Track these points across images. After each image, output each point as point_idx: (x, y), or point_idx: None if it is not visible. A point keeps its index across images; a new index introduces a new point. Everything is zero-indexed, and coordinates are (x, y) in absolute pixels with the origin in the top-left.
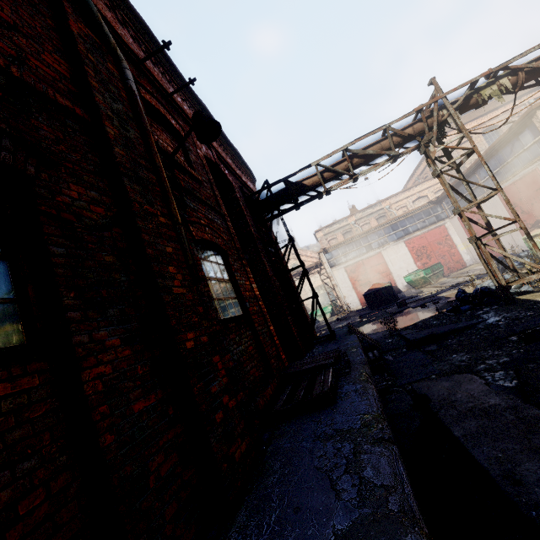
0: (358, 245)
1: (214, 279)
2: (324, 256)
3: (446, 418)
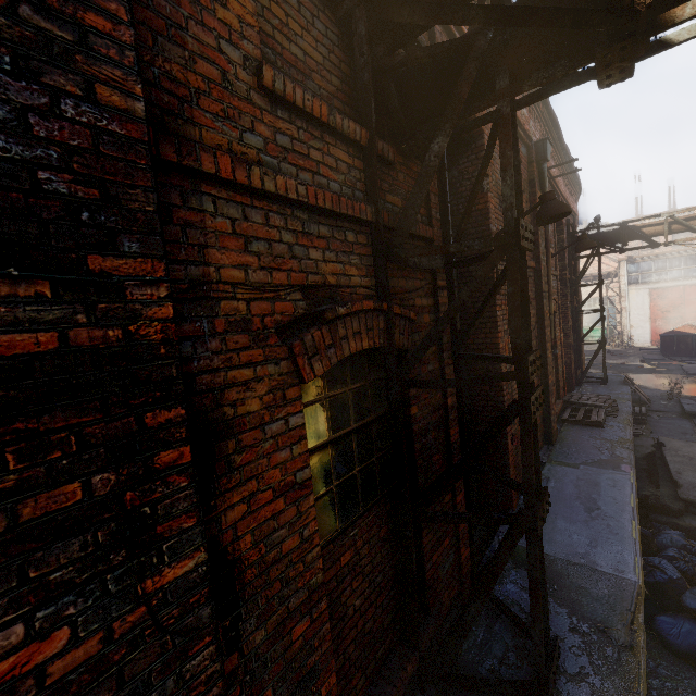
0: (689, 262)
1: None
2: (625, 267)
3: (667, 453)
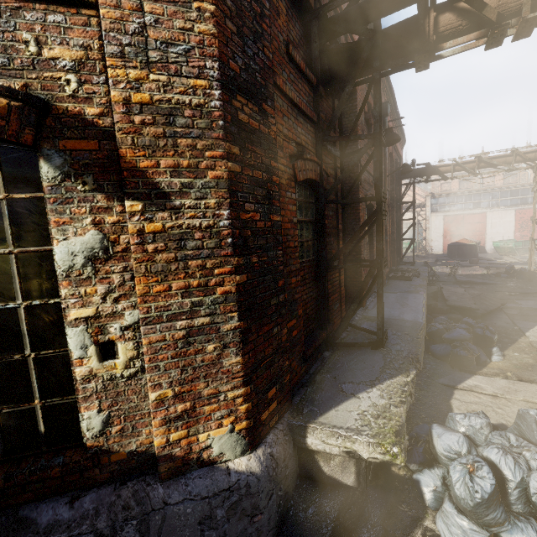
0: (467, 199)
1: None
2: (430, 201)
3: (444, 291)
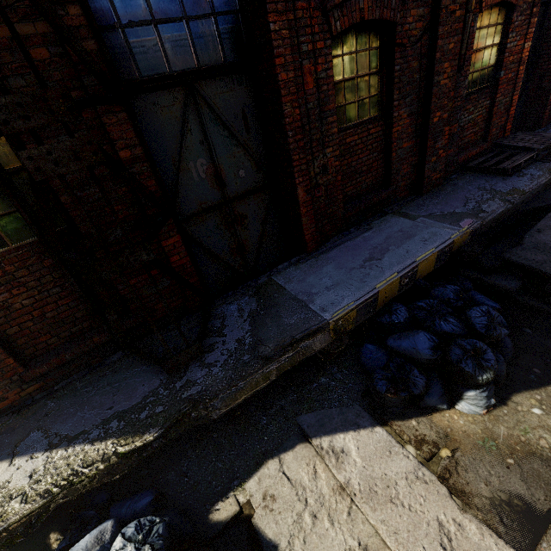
0: None
1: (481, 49)
2: None
3: None
